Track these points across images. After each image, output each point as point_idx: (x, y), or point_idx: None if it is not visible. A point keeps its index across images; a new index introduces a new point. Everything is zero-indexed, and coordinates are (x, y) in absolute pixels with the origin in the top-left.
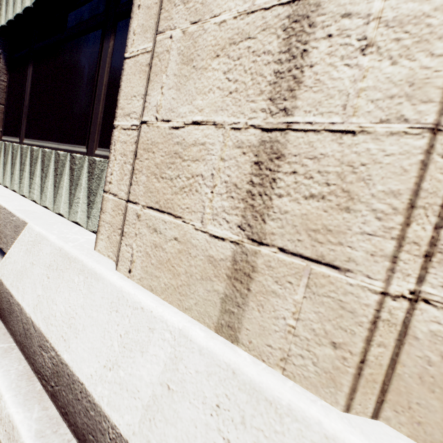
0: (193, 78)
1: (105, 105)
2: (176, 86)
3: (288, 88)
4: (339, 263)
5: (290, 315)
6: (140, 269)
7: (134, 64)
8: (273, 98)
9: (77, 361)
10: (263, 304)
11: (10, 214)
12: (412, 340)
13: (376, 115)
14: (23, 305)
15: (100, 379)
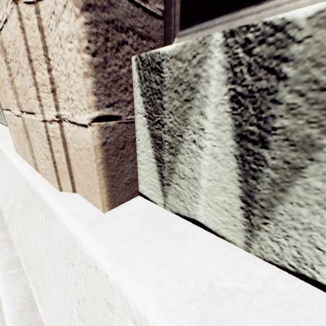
0: None
1: None
2: None
3: None
4: (33, 110)
5: (39, 149)
6: (18, 148)
7: None
8: None
9: (0, 198)
10: (34, 147)
11: None
12: (69, 145)
13: (5, 2)
14: None
15: (3, 203)
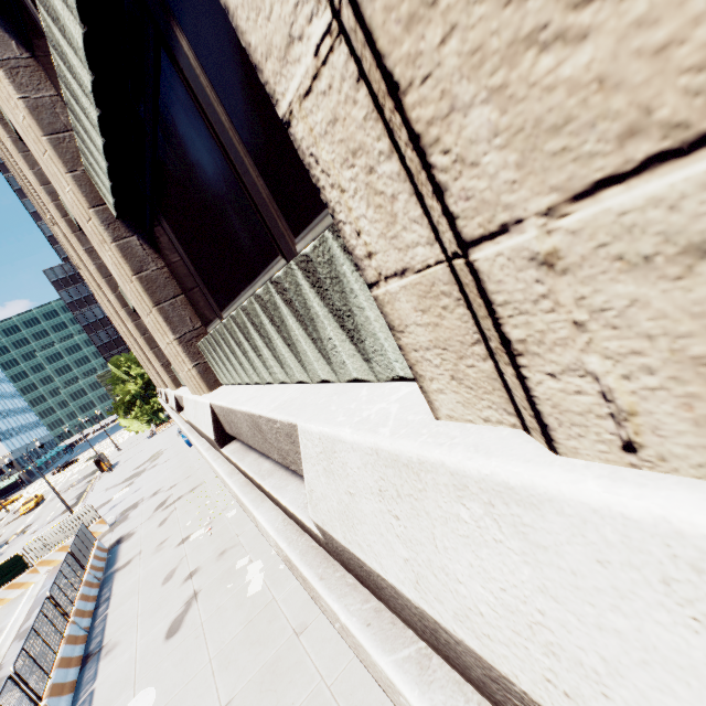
0: None
1: (253, 159)
2: None
3: None
4: None
5: None
6: (694, 430)
7: None
8: None
9: None
10: None
11: (270, 421)
12: None
13: None
14: (391, 582)
15: None
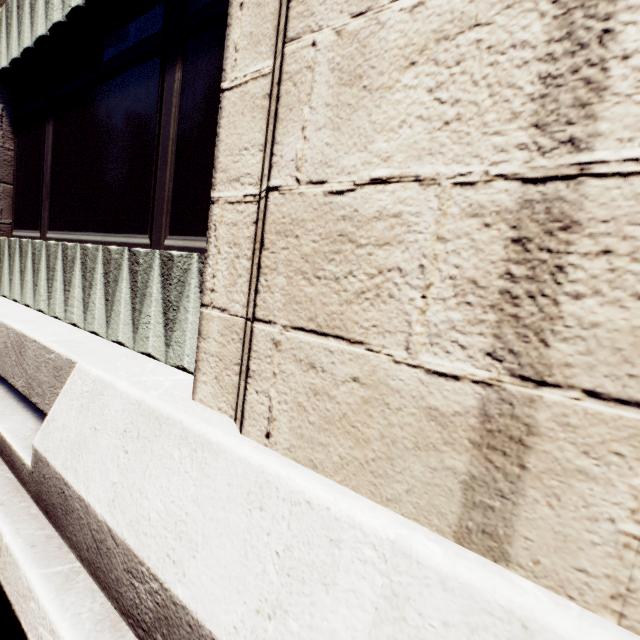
0: (365, 107)
1: (175, 170)
2: (331, 124)
3: (574, 103)
4: None
5: (625, 514)
6: (289, 432)
7: (240, 97)
8: (543, 123)
9: (204, 601)
10: (558, 493)
11: (45, 349)
12: None
13: None
14: (89, 501)
15: (253, 636)
